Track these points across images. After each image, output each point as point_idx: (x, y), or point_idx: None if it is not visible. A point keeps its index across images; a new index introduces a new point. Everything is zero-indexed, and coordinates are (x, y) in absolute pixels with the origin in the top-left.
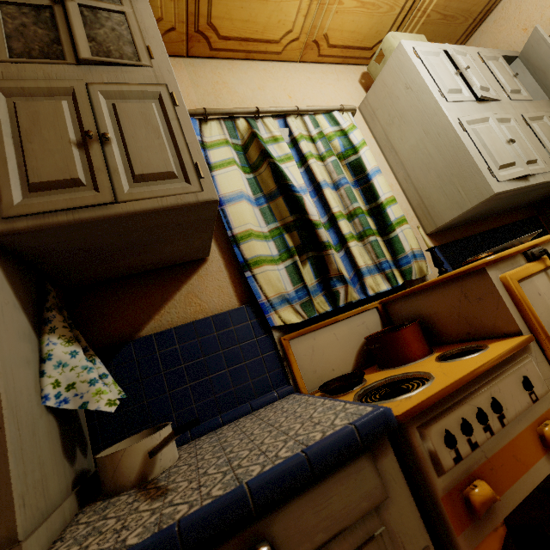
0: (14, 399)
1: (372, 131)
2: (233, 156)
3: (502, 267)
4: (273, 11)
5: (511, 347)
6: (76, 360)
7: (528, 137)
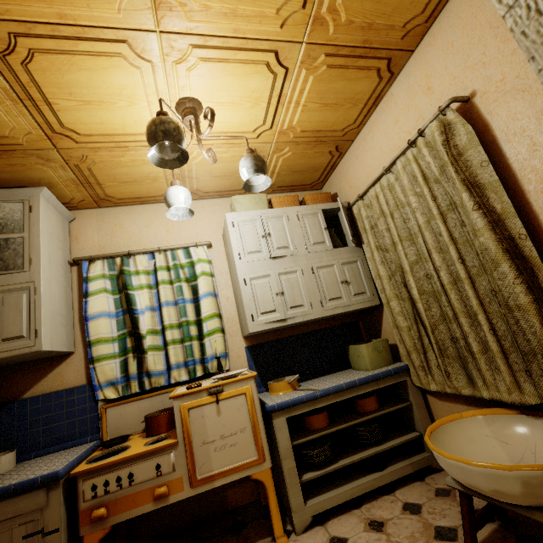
0: None
1: (227, 254)
2: (105, 286)
3: (186, 399)
4: (149, 187)
5: (158, 447)
6: None
7: (307, 284)
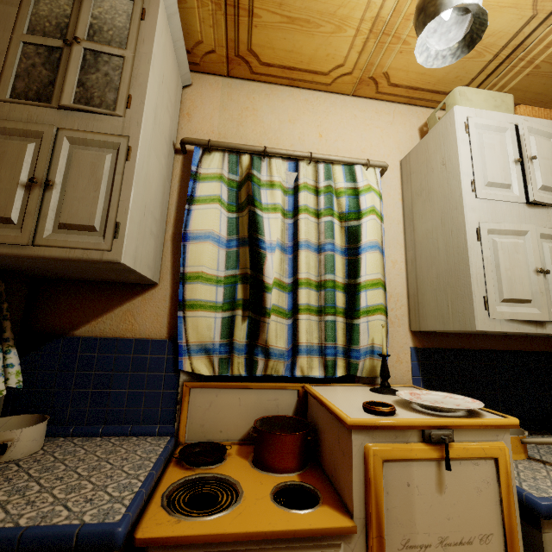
0: None
1: (403, 193)
2: (219, 194)
3: (377, 435)
4: (321, 44)
5: (317, 529)
6: None
7: None
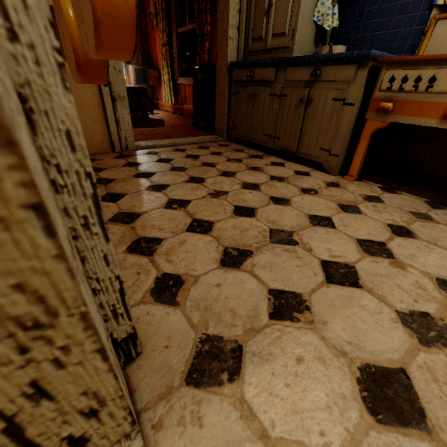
0: (303, 12)
1: None
2: None
3: None
4: None
5: None
6: (327, 3)
7: None
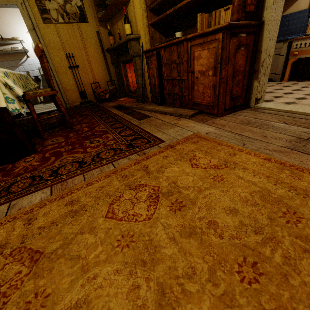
0: None
1: None
2: None
3: None
4: None
5: None
6: None
7: None
